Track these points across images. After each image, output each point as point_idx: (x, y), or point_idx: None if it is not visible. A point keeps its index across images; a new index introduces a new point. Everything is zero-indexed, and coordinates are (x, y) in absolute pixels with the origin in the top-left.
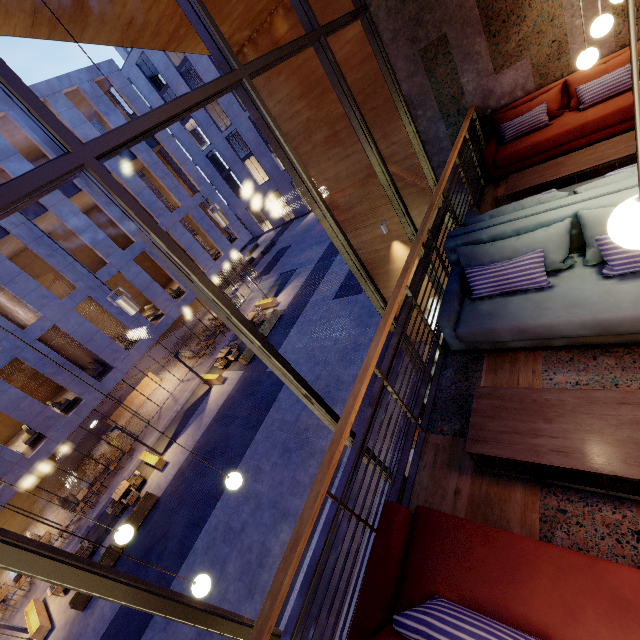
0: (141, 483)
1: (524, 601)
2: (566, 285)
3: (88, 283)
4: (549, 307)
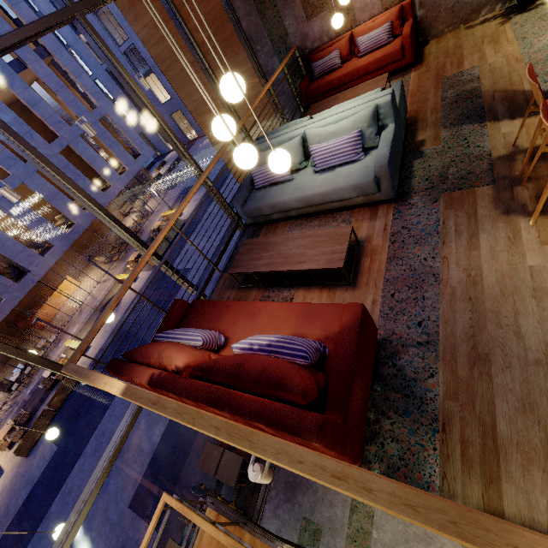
0: None
1: (220, 324)
2: (299, 178)
3: None
4: (286, 191)
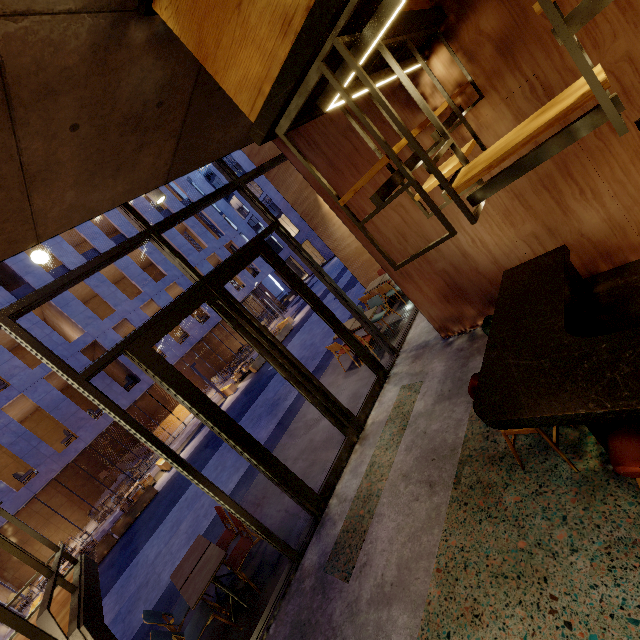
0: (152, 486)
1: None
2: None
3: (125, 307)
4: None
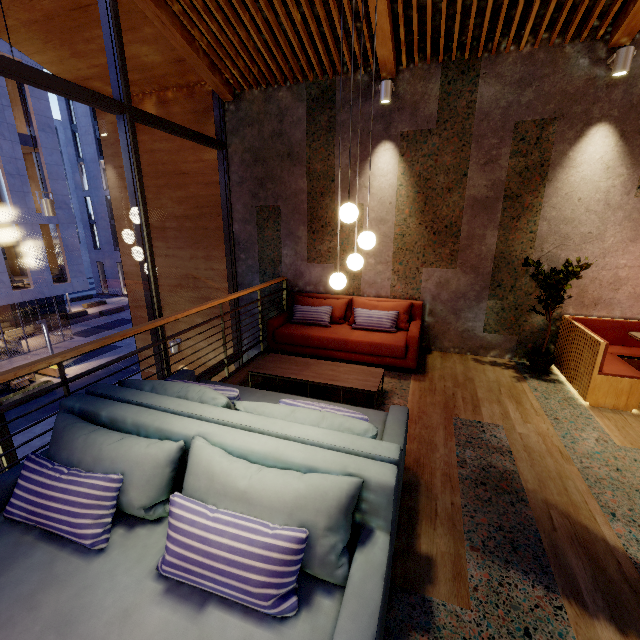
0: None
1: None
2: (115, 559)
3: None
4: (40, 605)
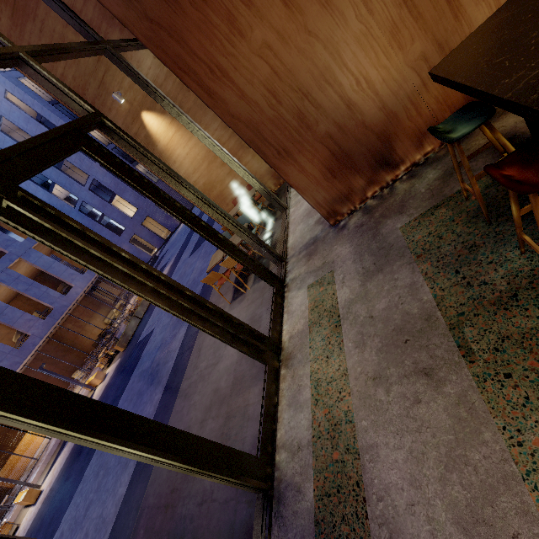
0: (13, 533)
1: None
2: None
3: None
4: None
